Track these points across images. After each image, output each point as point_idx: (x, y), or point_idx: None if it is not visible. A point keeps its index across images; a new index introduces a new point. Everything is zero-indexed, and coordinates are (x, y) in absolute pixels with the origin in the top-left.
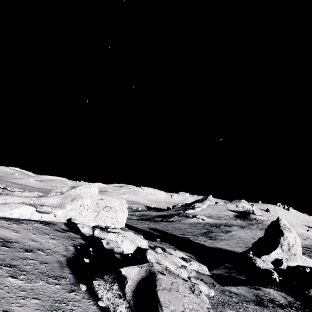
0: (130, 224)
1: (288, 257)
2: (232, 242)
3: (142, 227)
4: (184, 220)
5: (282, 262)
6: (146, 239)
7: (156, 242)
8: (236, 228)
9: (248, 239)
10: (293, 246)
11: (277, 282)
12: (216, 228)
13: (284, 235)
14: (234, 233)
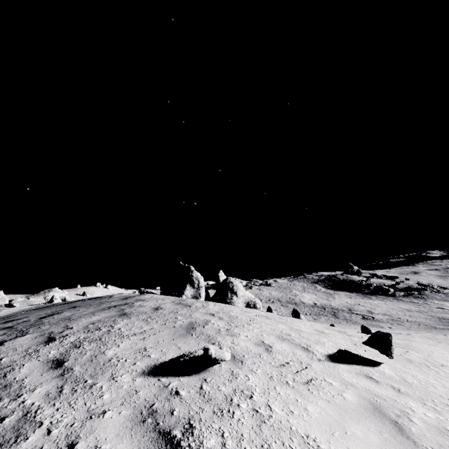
0: None
1: None
2: None
3: None
4: None
5: None
6: None
7: None
8: None
9: None
10: None
11: None
12: None
13: (54, 302)
14: None
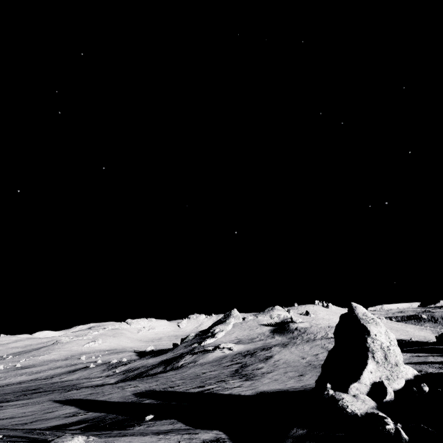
0: (94, 398)
1: (389, 372)
2: (278, 374)
3: (120, 398)
4: (201, 359)
5: (384, 387)
6: (115, 429)
7: (140, 428)
8: (278, 349)
9: (297, 361)
10: (389, 350)
11: (407, 442)
12: (251, 357)
13: (371, 332)
14: (278, 358)
